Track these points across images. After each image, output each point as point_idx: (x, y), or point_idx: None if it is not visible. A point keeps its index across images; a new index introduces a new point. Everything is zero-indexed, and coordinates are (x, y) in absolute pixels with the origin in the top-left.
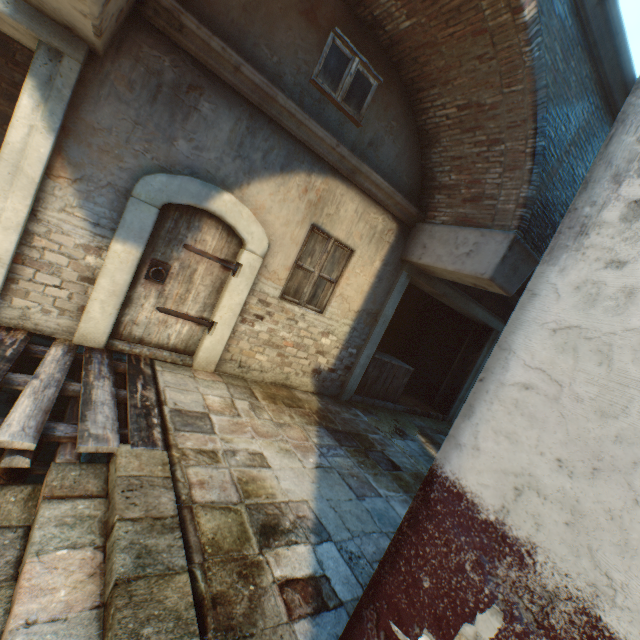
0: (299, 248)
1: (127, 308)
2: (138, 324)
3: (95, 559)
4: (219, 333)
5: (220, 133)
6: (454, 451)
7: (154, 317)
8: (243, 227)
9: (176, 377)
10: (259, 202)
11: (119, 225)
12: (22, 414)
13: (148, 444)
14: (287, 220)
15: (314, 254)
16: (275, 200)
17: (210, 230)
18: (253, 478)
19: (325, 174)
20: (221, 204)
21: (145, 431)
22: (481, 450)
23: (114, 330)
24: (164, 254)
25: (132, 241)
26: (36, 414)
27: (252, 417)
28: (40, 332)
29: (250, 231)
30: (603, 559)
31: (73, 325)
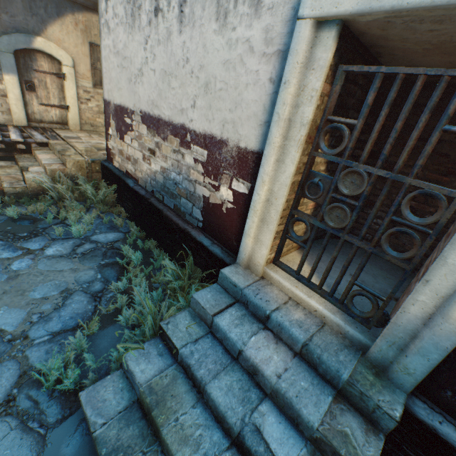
0: (90, 58)
1: (27, 107)
2: (36, 114)
3: (54, 156)
4: (73, 111)
5: (18, 5)
6: (104, 93)
7: (41, 109)
8: (56, 54)
9: (63, 132)
10: (57, 38)
11: (2, 67)
12: (14, 136)
13: (58, 140)
14: (75, 44)
15: (100, 60)
16: (64, 35)
17: (42, 59)
18: (97, 145)
19: (82, 11)
20: (39, 44)
21: (56, 139)
22: (106, 90)
23: (28, 118)
24: (28, 77)
25: (11, 73)
26: (19, 136)
27: (99, 138)
28: (0, 123)
29: (60, 55)
30: (113, 95)
31: (10, 118)
